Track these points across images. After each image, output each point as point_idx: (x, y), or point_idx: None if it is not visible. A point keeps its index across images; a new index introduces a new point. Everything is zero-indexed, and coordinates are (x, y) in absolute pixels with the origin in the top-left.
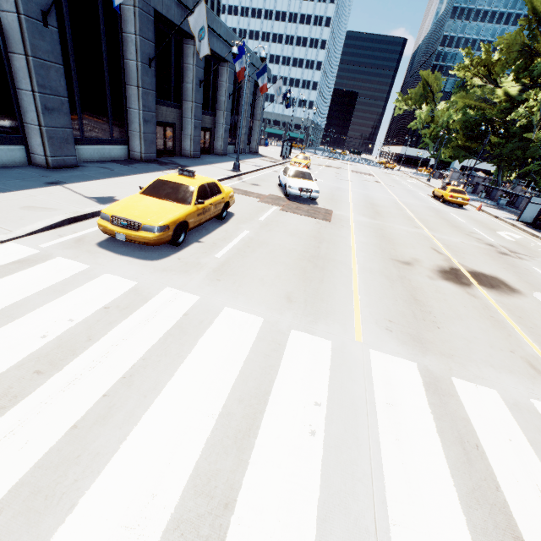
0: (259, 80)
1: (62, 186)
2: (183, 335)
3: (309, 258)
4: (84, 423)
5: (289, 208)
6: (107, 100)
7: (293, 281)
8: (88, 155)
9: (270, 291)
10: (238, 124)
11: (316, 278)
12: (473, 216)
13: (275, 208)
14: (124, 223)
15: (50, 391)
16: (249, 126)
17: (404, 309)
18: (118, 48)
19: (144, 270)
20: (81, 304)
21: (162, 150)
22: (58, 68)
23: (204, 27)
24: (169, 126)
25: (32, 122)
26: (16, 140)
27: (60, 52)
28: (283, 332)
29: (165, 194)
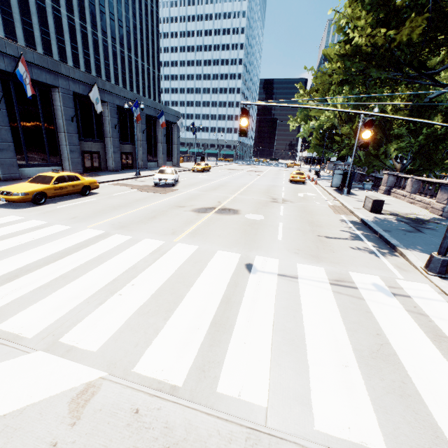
0: (160, 120)
1: None
2: (0, 226)
3: (116, 206)
4: None
5: (145, 190)
6: (45, 142)
7: (89, 213)
8: (32, 173)
9: (68, 216)
10: (158, 148)
11: (105, 212)
12: (301, 187)
13: (134, 190)
14: (5, 193)
15: None
16: (170, 149)
17: (138, 220)
18: (52, 114)
19: (8, 212)
20: None
21: (90, 168)
22: (7, 129)
23: (98, 98)
24: (95, 153)
25: None
26: None
27: (8, 121)
28: (52, 225)
29: (38, 181)
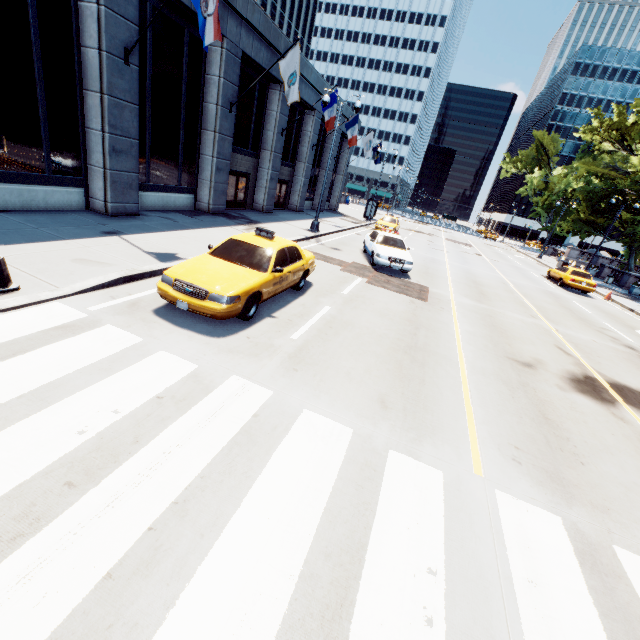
0: (348, 132)
1: (119, 237)
2: (252, 445)
3: (405, 348)
4: (122, 570)
5: (377, 281)
6: (180, 144)
7: (387, 378)
8: (151, 202)
9: (360, 390)
10: (319, 178)
11: (416, 377)
12: (602, 307)
13: (360, 279)
14: (189, 289)
15: (82, 516)
16: (331, 180)
17: (533, 432)
18: (199, 90)
19: (207, 349)
20: (130, 390)
21: (232, 201)
22: (133, 109)
23: (295, 72)
24: (243, 176)
25: (97, 164)
26: (77, 182)
27: (137, 92)
28: (379, 452)
29: (238, 257)
